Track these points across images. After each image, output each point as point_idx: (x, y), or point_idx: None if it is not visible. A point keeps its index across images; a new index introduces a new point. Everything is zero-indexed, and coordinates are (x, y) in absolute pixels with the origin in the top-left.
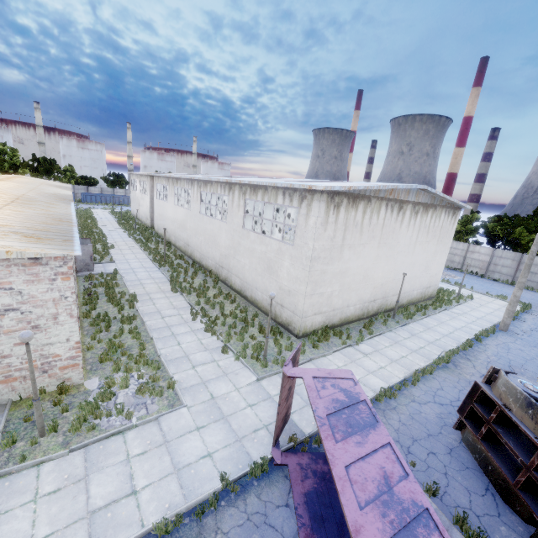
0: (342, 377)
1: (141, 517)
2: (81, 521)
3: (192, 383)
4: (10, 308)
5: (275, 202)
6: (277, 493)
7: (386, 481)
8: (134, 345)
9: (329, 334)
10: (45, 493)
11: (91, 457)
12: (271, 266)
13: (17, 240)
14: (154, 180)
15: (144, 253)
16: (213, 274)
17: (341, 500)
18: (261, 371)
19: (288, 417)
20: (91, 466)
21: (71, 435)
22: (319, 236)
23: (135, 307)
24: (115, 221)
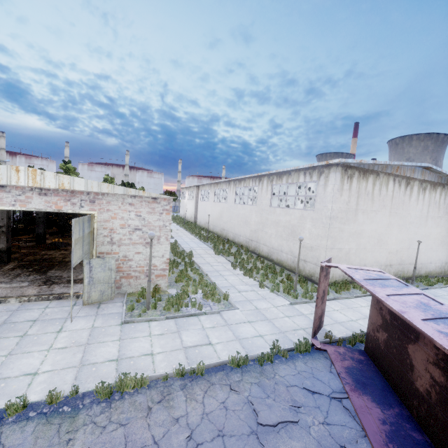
0: (371, 269)
1: (218, 356)
2: (179, 350)
3: (240, 300)
4: (137, 228)
5: (297, 181)
6: (320, 365)
7: (423, 304)
8: (195, 277)
9: (350, 286)
10: (155, 334)
11: (179, 323)
12: (295, 231)
13: None
14: (199, 188)
15: (192, 235)
16: (244, 247)
17: (386, 302)
18: (292, 300)
19: (322, 324)
20: (180, 327)
21: (165, 311)
22: (336, 199)
23: (192, 259)
24: None
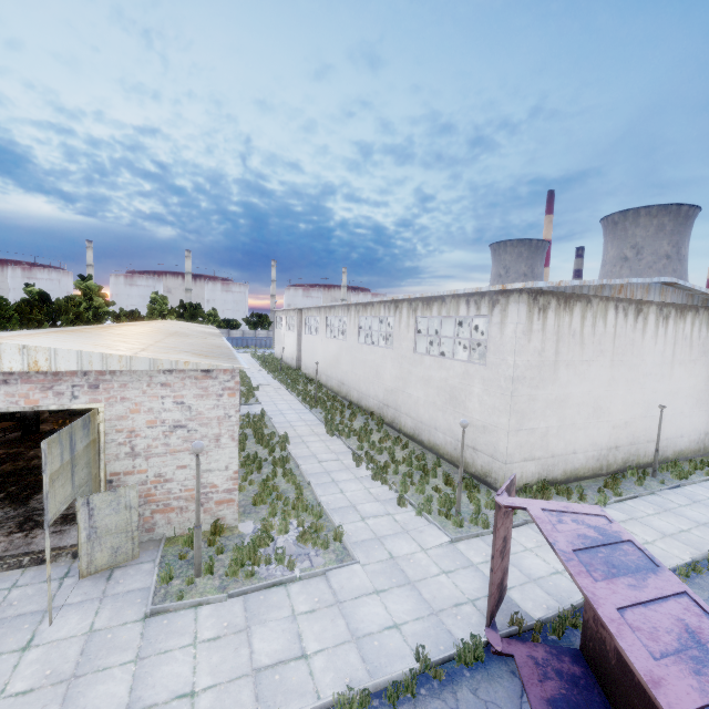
0: (587, 512)
1: (316, 687)
2: (245, 678)
3: (364, 538)
4: (179, 425)
5: (456, 314)
6: (503, 693)
7: (691, 635)
8: (289, 490)
9: (550, 492)
10: (205, 638)
11: (251, 607)
12: (456, 396)
13: (190, 356)
14: (303, 313)
15: (291, 394)
16: (376, 416)
17: (620, 644)
18: (454, 531)
19: (504, 591)
20: (252, 616)
21: (228, 579)
22: (521, 349)
23: (287, 449)
24: (258, 364)
